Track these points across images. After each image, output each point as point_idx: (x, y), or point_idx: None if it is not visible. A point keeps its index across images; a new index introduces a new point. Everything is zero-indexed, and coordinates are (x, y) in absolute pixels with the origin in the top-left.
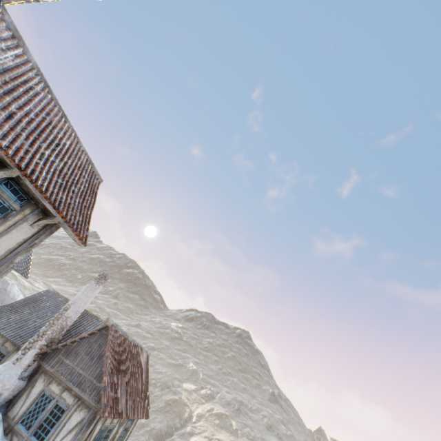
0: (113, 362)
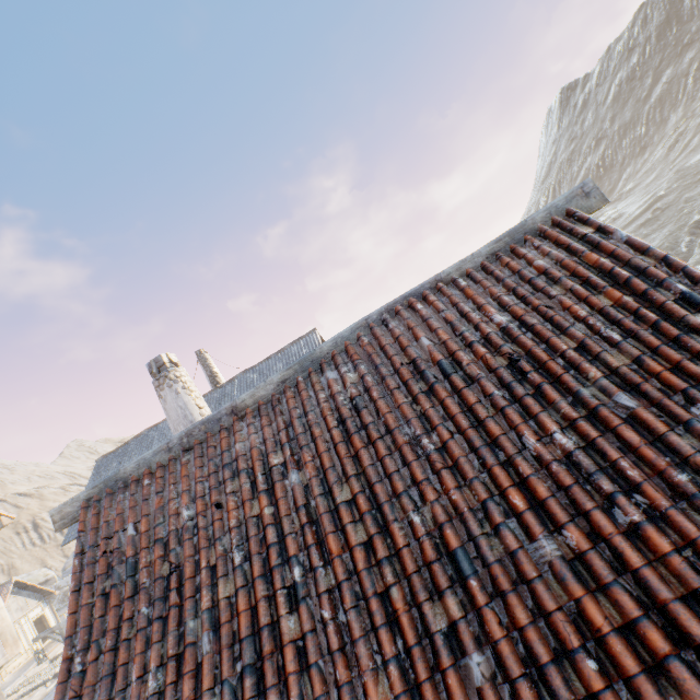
0: (114, 616)
